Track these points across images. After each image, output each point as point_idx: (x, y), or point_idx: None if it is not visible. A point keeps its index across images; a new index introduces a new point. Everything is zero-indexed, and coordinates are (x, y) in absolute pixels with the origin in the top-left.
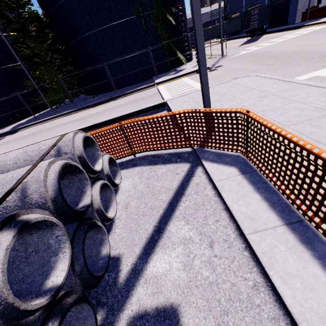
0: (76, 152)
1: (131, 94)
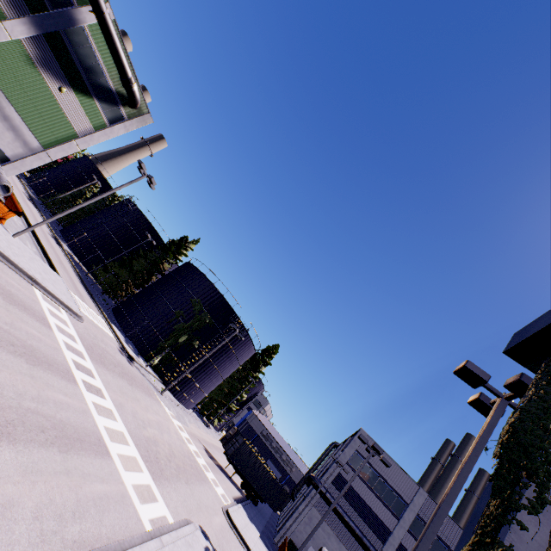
0: (3, 182)
1: (95, 304)
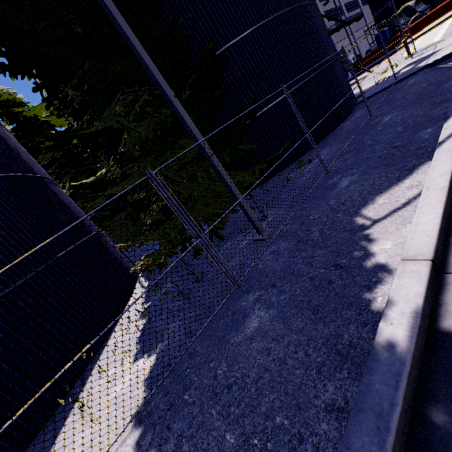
0: None
1: None
